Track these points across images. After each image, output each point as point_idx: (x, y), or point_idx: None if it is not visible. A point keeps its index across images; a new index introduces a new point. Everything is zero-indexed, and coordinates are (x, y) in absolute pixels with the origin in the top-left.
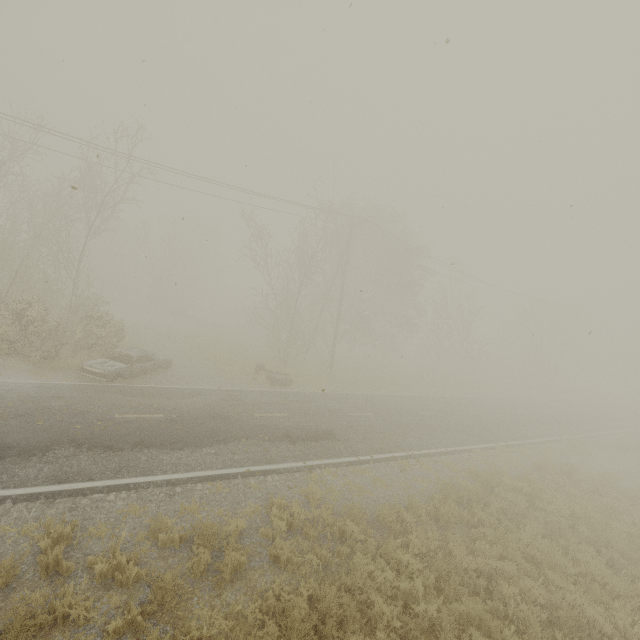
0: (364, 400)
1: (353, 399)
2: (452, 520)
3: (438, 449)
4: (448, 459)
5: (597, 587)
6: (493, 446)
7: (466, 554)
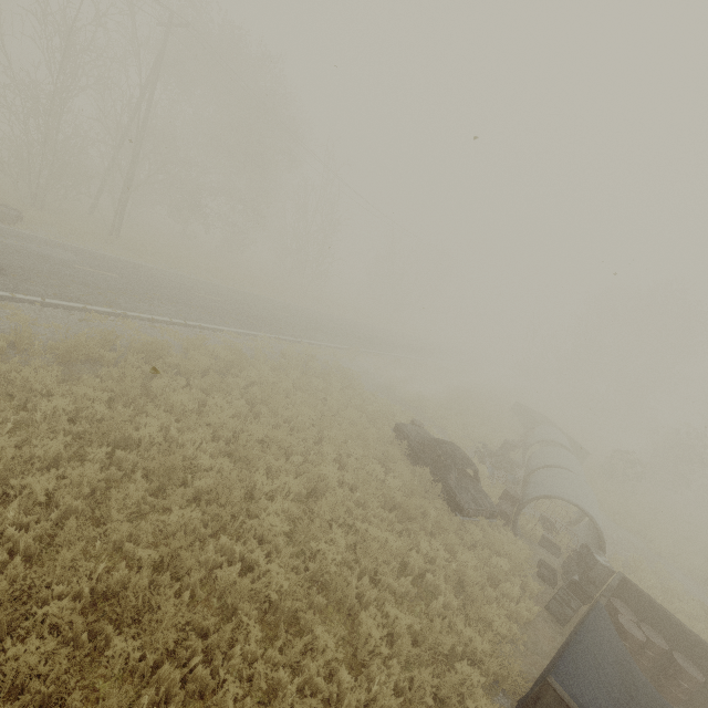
0: (129, 266)
1: (111, 261)
2: (74, 356)
3: (173, 319)
4: (178, 329)
5: (195, 418)
6: (258, 334)
7: (56, 382)
